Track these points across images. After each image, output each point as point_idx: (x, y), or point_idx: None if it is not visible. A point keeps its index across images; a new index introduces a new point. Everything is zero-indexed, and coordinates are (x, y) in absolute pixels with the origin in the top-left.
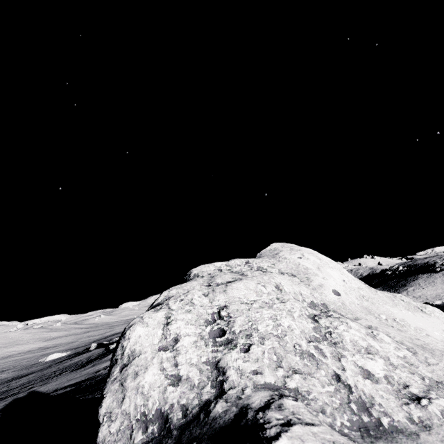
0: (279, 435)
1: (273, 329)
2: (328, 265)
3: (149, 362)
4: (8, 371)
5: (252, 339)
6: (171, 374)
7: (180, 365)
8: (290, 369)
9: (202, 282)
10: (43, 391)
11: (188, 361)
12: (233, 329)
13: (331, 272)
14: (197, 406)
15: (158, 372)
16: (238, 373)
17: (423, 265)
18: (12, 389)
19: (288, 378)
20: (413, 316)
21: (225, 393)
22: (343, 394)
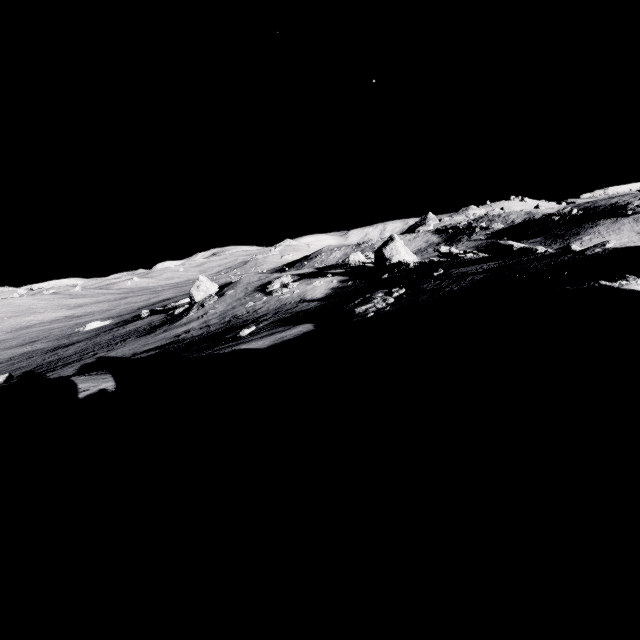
0: None
1: None
2: None
3: None
4: (41, 342)
5: None
6: None
7: None
8: None
9: None
10: (117, 356)
11: None
12: None
13: None
14: None
15: None
16: None
17: (608, 207)
18: (67, 357)
19: None
20: None
21: None
22: None
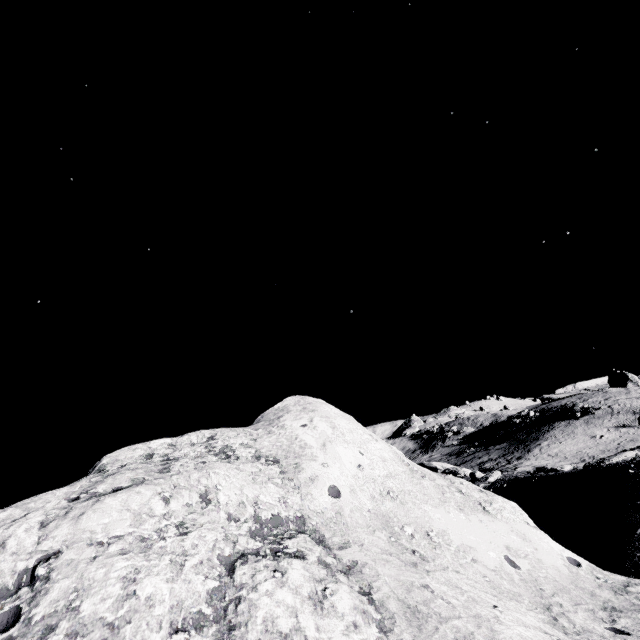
0: None
1: (112, 607)
2: (343, 438)
3: None
4: None
5: (49, 639)
6: None
7: None
8: None
9: (75, 490)
10: None
11: None
12: (34, 611)
13: (341, 452)
14: None
15: None
16: None
17: (560, 409)
18: None
19: None
20: (465, 521)
21: None
22: None
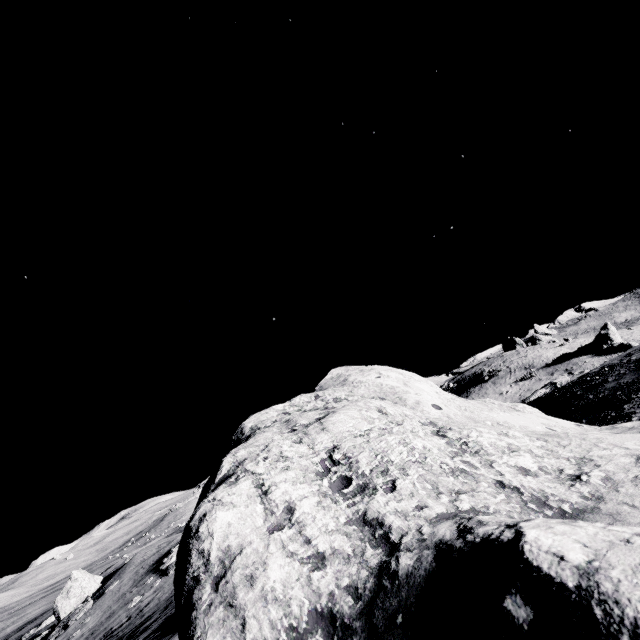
0: (520, 532)
1: (409, 455)
2: (413, 379)
3: (264, 554)
4: None
5: (392, 474)
6: (307, 555)
7: (314, 539)
8: (451, 492)
9: (278, 431)
10: None
11: (323, 529)
12: (360, 471)
13: (421, 386)
14: (369, 577)
15: (286, 561)
16: (401, 516)
17: (472, 376)
18: None
19: (456, 501)
20: (511, 416)
21: (399, 544)
22: (515, 498)
